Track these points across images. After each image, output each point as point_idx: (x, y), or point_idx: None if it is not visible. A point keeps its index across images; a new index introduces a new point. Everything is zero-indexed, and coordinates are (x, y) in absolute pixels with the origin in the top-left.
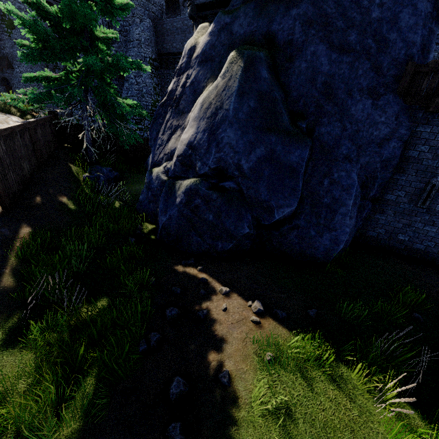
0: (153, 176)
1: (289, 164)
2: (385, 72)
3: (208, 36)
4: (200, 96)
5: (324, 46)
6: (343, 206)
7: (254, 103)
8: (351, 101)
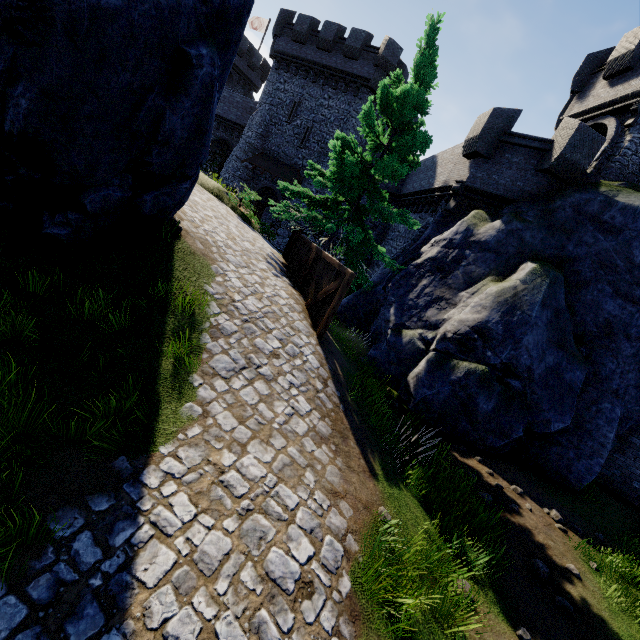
0: (403, 338)
1: (569, 381)
2: None
3: (495, 230)
4: (481, 282)
5: (611, 289)
6: (604, 437)
7: (551, 318)
8: (628, 344)
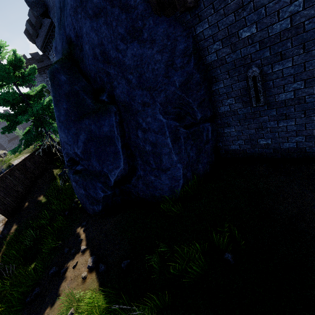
0: None
1: (104, 135)
2: (133, 4)
3: None
4: None
5: (88, 22)
6: (164, 146)
7: (66, 104)
8: (121, 55)
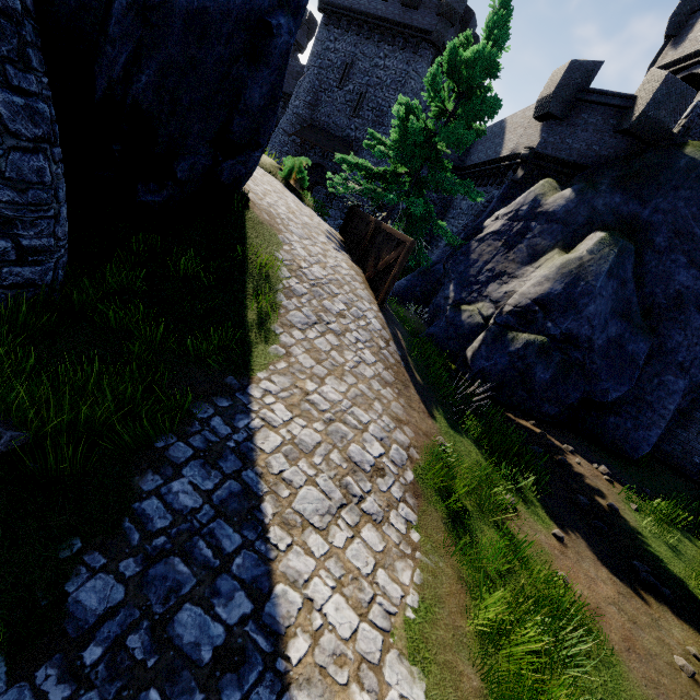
0: (462, 313)
1: (631, 353)
2: None
3: (564, 199)
4: (546, 255)
5: (686, 259)
6: (664, 409)
7: (617, 288)
8: (698, 316)
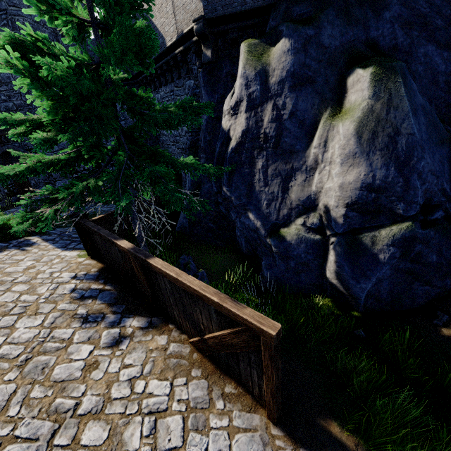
0: (290, 241)
1: None
2: None
3: (289, 54)
4: (321, 126)
5: (433, 46)
6: None
7: (424, 119)
8: None
